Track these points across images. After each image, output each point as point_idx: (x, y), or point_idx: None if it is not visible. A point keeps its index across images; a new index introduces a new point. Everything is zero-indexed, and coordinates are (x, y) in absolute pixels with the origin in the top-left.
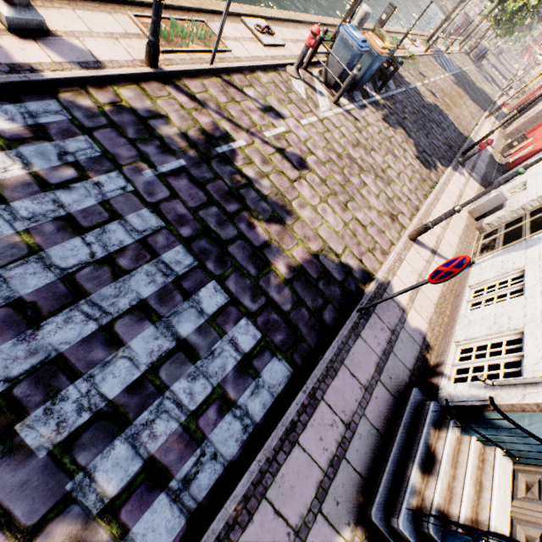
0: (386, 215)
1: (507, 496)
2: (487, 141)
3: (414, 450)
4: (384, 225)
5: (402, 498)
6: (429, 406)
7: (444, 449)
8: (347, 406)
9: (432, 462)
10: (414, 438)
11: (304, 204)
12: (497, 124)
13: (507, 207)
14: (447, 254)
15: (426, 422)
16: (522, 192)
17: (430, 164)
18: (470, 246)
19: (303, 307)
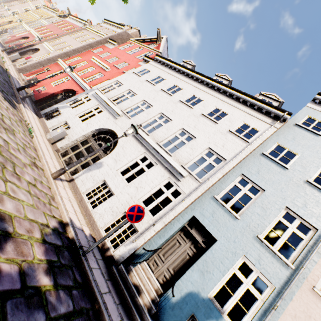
0: (33, 166)
1: (152, 273)
2: (39, 90)
3: (133, 292)
4: (39, 176)
5: (145, 314)
6: (122, 268)
7: (137, 279)
8: (116, 311)
9: (138, 288)
10: (128, 287)
11: (0, 196)
12: (8, 57)
13: (68, 138)
14: (63, 176)
15: (127, 276)
16: (70, 129)
17: (13, 103)
18: (62, 164)
19: (73, 290)
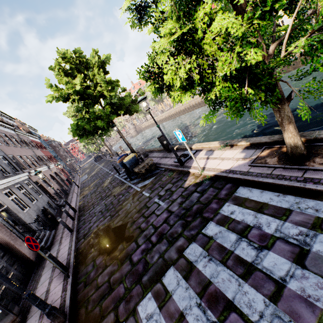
0: None
1: None
2: None
3: None
4: None
5: None
6: None
7: None
8: None
9: None
10: None
11: None
12: None
13: None
14: None
15: None
16: None
17: None
18: None
19: None
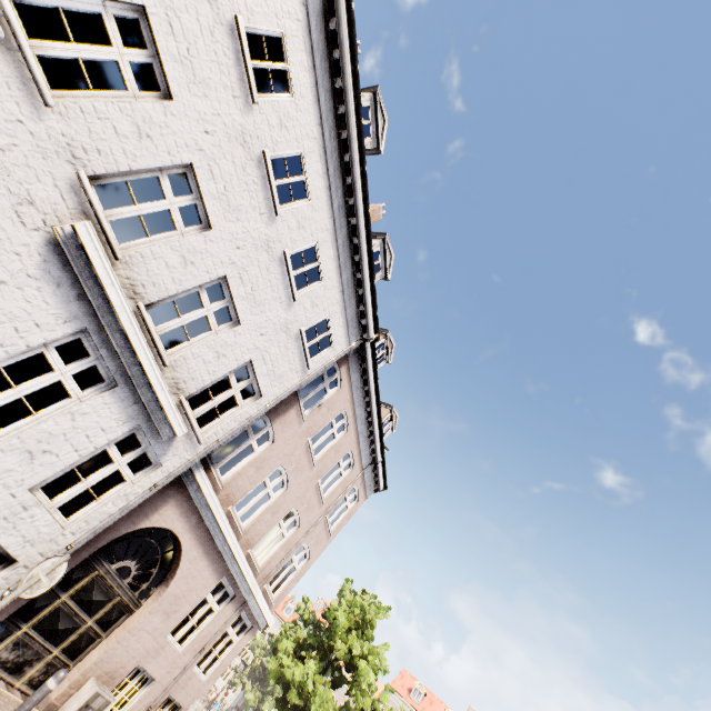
0: None
1: None
2: None
3: None
4: None
5: None
6: None
7: None
8: None
9: None
10: None
11: None
12: None
13: None
14: None
15: None
16: None
17: None
18: None
19: None
